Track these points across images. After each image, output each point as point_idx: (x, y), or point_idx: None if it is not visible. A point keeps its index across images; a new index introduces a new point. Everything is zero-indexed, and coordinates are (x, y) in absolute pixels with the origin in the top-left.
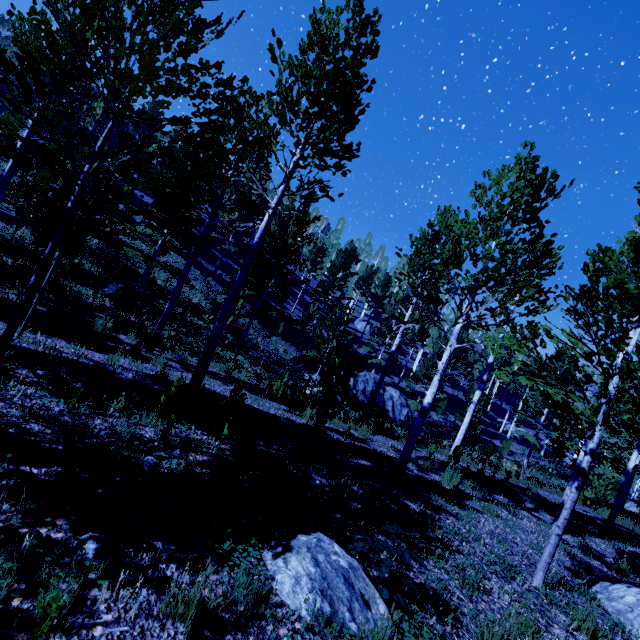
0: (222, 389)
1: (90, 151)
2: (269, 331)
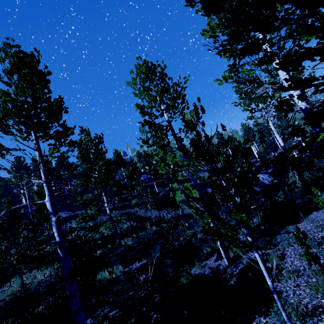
0: (310, 234)
1: (190, 124)
2: (164, 208)
